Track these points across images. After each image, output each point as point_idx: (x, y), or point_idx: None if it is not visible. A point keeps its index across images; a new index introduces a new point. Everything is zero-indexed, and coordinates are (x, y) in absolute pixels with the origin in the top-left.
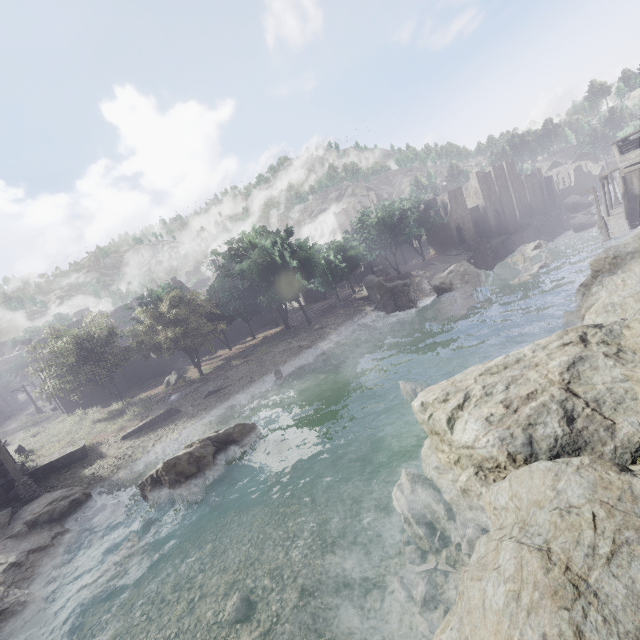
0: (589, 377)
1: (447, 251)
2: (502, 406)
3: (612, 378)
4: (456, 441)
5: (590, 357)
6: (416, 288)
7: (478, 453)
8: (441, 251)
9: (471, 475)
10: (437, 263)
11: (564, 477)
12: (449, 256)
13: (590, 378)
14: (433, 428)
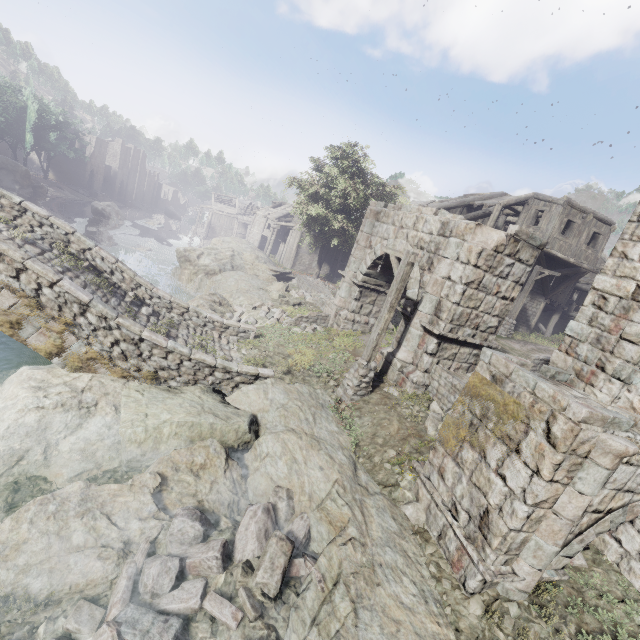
0: (236, 261)
1: (73, 186)
2: (215, 259)
3: (241, 263)
4: (201, 264)
5: (236, 256)
6: (53, 200)
7: (210, 268)
8: (67, 182)
9: (203, 276)
10: (66, 190)
11: (239, 272)
12: (76, 191)
13: (236, 261)
14: (190, 259)
